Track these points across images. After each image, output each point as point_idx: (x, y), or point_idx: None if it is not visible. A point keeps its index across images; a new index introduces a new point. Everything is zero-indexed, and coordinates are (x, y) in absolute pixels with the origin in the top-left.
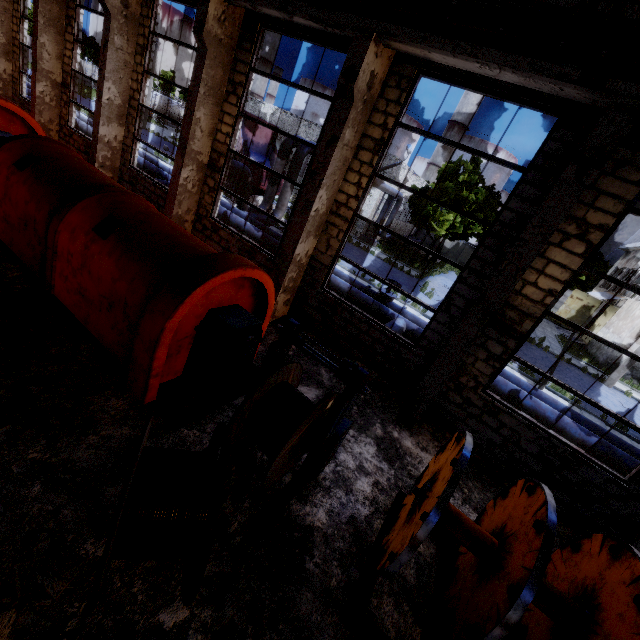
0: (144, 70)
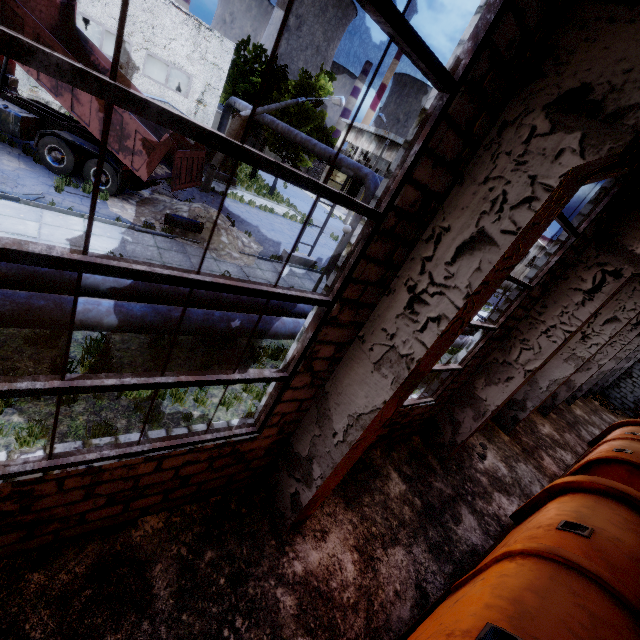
0: None
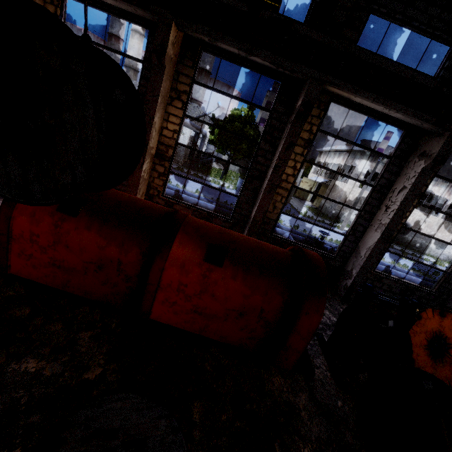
0: None
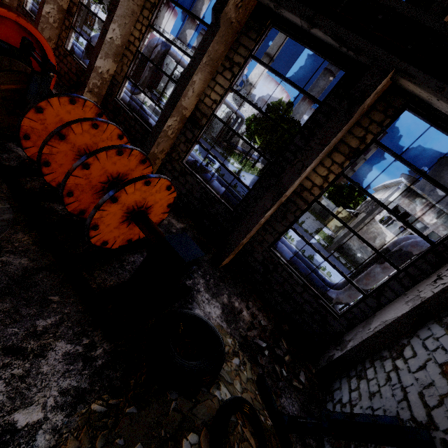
0: None
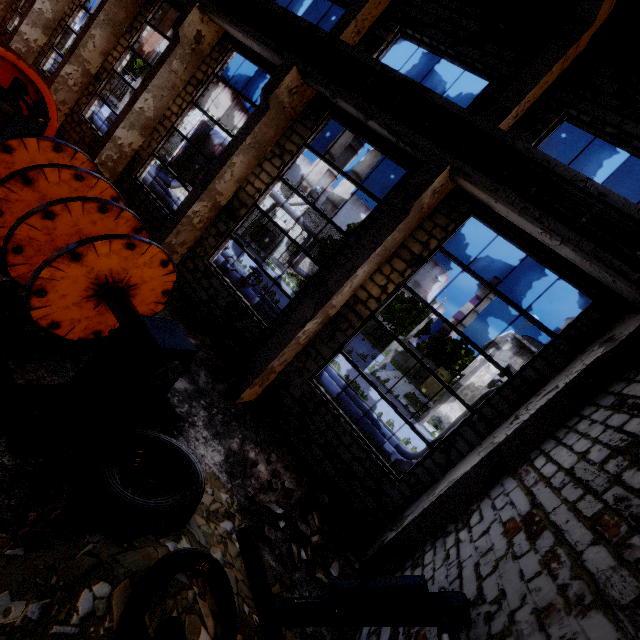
0: (80, 4)
